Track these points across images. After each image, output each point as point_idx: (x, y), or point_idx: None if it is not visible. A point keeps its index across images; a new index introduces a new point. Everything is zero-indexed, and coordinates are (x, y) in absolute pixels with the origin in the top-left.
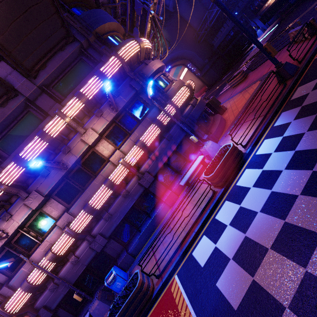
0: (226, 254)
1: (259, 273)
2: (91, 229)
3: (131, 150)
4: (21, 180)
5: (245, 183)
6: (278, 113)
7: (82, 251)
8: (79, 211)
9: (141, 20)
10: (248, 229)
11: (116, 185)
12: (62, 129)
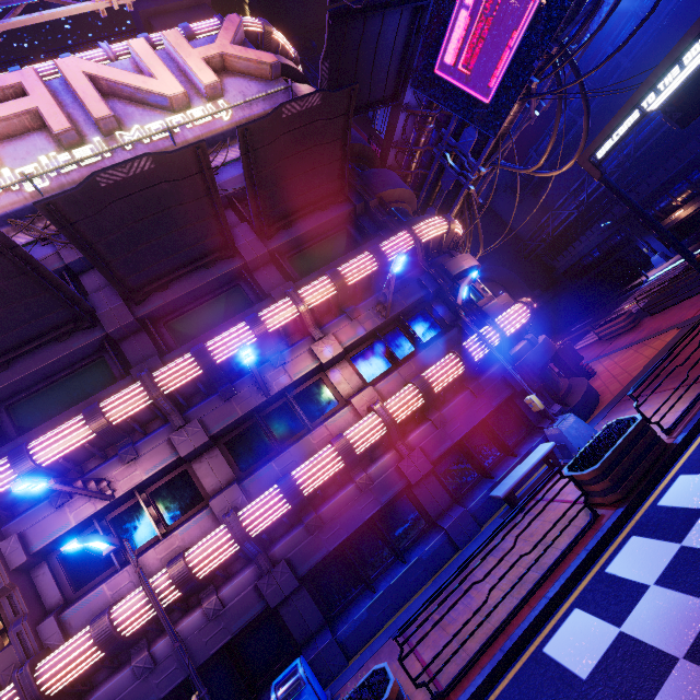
0: (662, 648)
1: None
2: (273, 541)
3: (400, 391)
4: (184, 392)
5: (686, 500)
6: None
7: (237, 592)
8: (261, 491)
9: (446, 198)
10: None
11: (356, 453)
12: (287, 321)
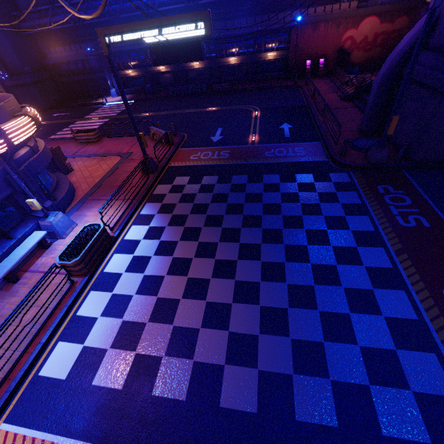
0: (102, 347)
1: (141, 345)
2: None
3: None
4: None
5: (116, 268)
6: (143, 202)
7: None
8: None
9: None
10: (126, 313)
11: None
12: None
